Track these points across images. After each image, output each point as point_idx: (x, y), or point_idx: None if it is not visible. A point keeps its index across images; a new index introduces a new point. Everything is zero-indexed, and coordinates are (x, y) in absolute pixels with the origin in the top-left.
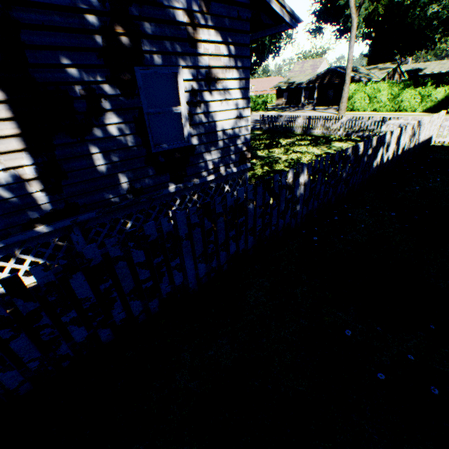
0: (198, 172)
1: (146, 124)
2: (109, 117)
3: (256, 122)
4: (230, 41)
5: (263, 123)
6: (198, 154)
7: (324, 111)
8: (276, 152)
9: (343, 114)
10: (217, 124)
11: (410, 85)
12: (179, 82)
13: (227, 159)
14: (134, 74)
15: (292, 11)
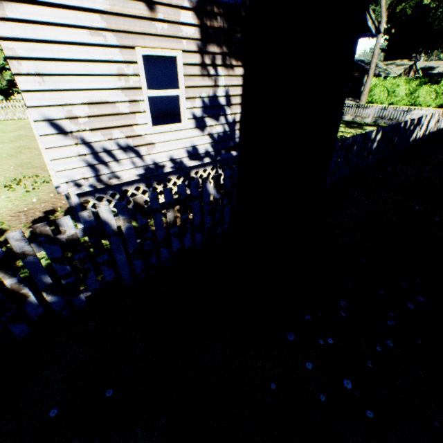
0: None
1: None
2: None
3: None
4: None
5: None
6: None
7: None
8: None
9: (363, 105)
10: None
11: (424, 83)
12: None
13: None
14: None
15: (377, 26)
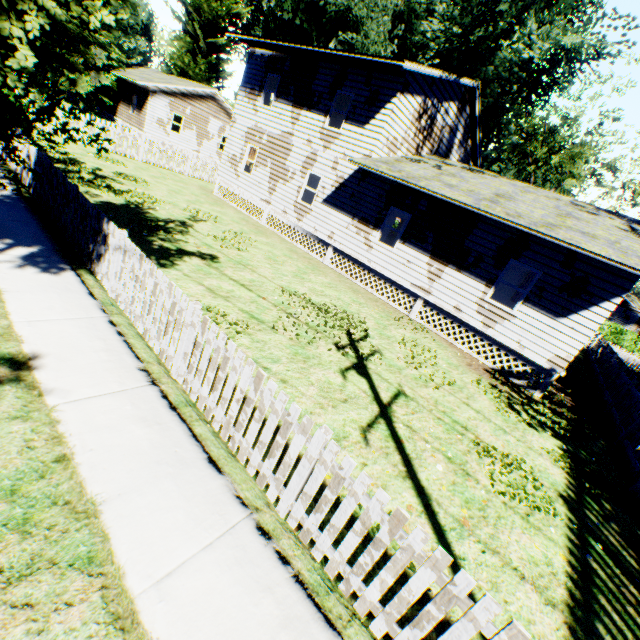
0: None
1: None
2: None
3: None
4: None
5: None
6: None
7: None
8: None
9: None
10: None
11: None
12: None
13: None
14: None
15: None
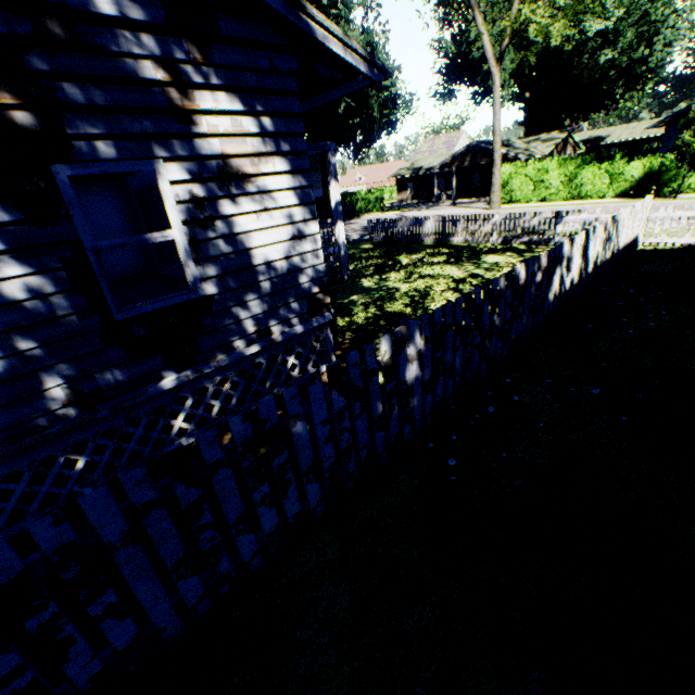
0: (225, 342)
1: (94, 270)
2: (1, 265)
3: (366, 230)
4: (261, 109)
5: (374, 232)
6: (220, 311)
7: (469, 205)
8: (392, 279)
9: (497, 208)
10: (255, 253)
11: (590, 161)
12: (161, 186)
13: (284, 311)
14: (53, 178)
15: (368, 54)
